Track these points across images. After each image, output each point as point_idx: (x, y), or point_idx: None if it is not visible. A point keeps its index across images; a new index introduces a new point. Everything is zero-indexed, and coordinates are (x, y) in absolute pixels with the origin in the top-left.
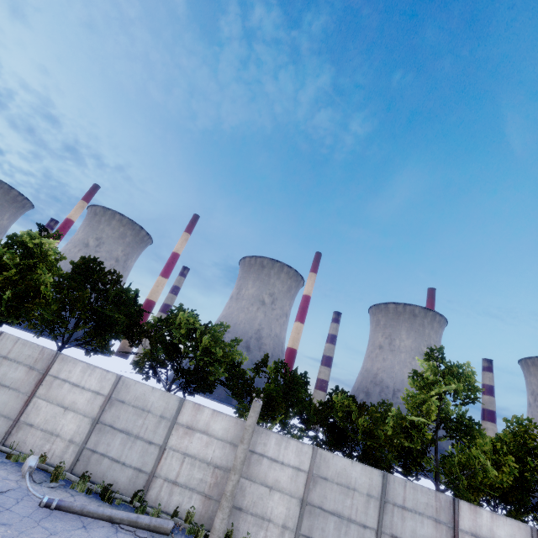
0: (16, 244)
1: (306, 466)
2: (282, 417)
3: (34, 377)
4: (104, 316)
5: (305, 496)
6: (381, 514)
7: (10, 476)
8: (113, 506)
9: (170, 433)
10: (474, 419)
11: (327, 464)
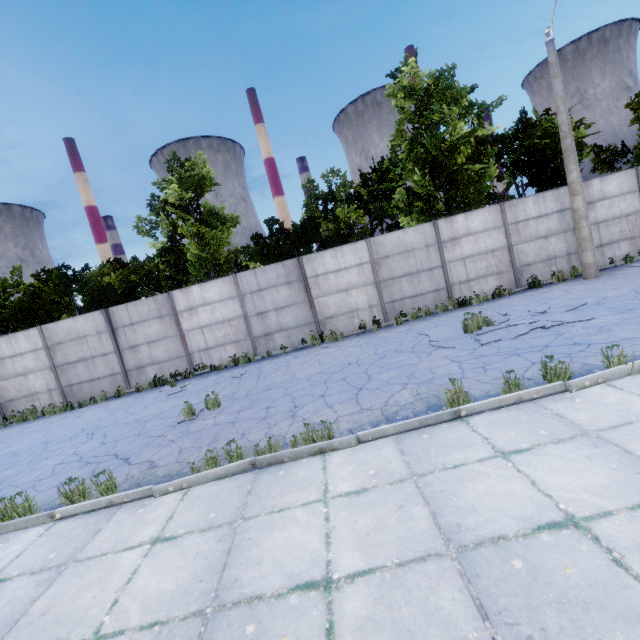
0: None
1: (41, 345)
2: (63, 317)
3: None
4: None
5: (51, 364)
6: (112, 339)
7: None
8: None
9: None
10: (211, 211)
11: (55, 333)
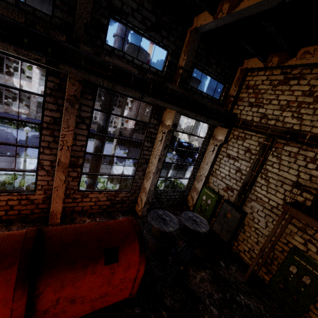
0: None
1: None
2: None
3: None
4: None
5: None
6: None
7: None
8: None
9: None
10: None
11: None
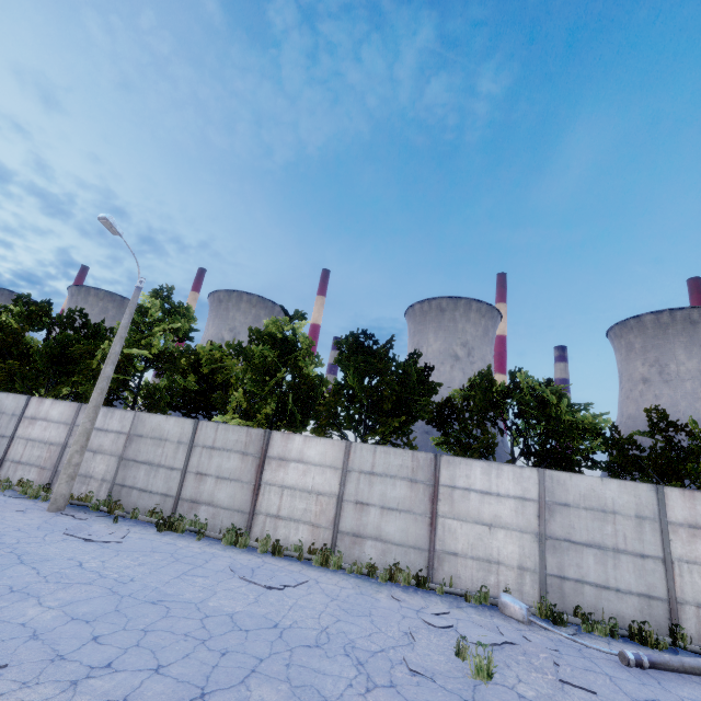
0: (265, 338)
1: None
2: None
3: (423, 492)
4: (403, 402)
5: None
6: None
7: (513, 625)
8: (667, 652)
9: (667, 538)
10: None
11: None
